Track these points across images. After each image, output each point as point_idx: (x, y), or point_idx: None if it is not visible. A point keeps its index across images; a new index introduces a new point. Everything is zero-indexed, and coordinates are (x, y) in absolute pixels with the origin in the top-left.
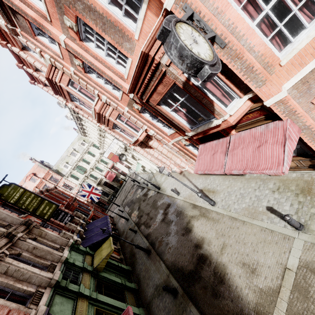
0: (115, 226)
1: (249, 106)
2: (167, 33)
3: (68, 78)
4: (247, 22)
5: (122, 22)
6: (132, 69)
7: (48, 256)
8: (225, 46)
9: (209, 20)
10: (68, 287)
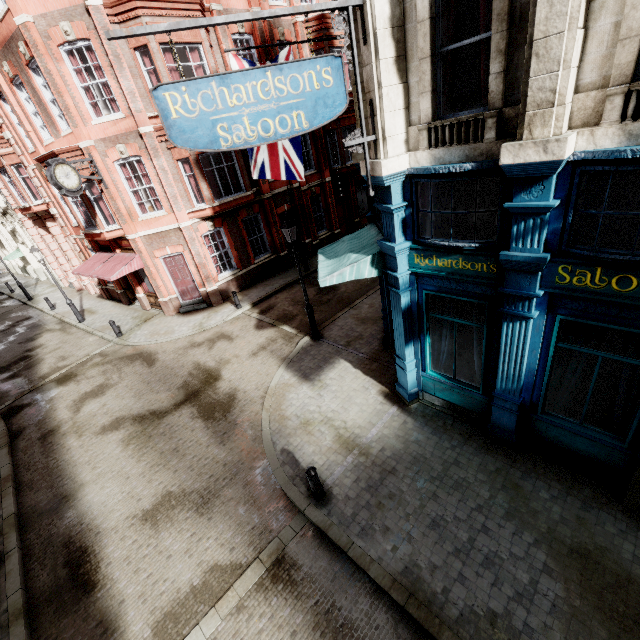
0: None
1: (122, 234)
2: (51, 165)
3: None
4: (124, 187)
5: (56, 118)
6: (53, 146)
7: None
8: (107, 188)
9: (101, 171)
10: None
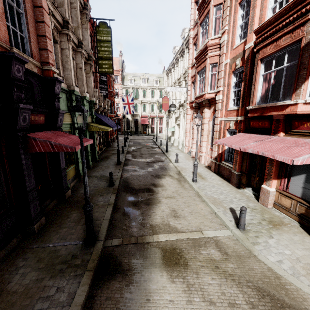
0: (113, 142)
1: None
2: None
3: (222, 1)
4: None
5: None
6: None
7: (80, 83)
8: None
9: None
10: (73, 102)
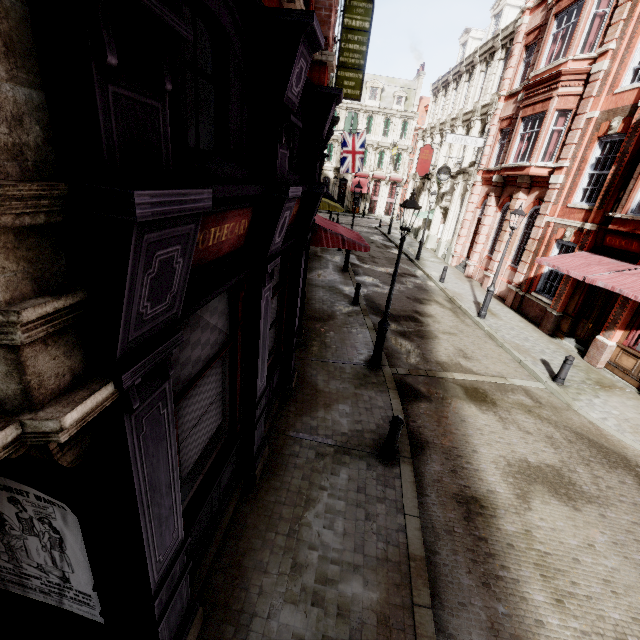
0: None
1: None
2: None
3: None
4: None
5: None
6: None
7: None
8: None
9: None
10: None
